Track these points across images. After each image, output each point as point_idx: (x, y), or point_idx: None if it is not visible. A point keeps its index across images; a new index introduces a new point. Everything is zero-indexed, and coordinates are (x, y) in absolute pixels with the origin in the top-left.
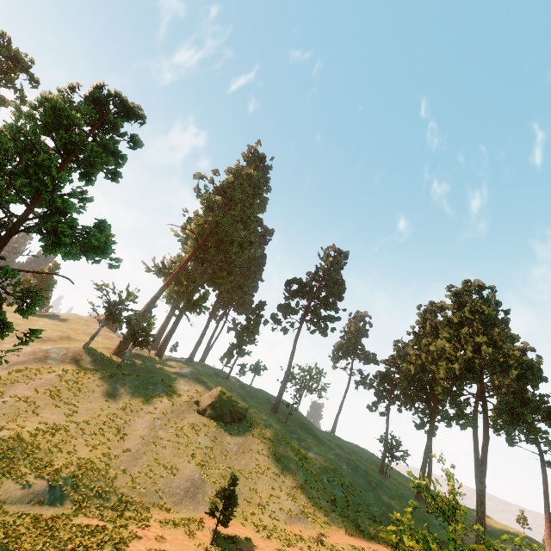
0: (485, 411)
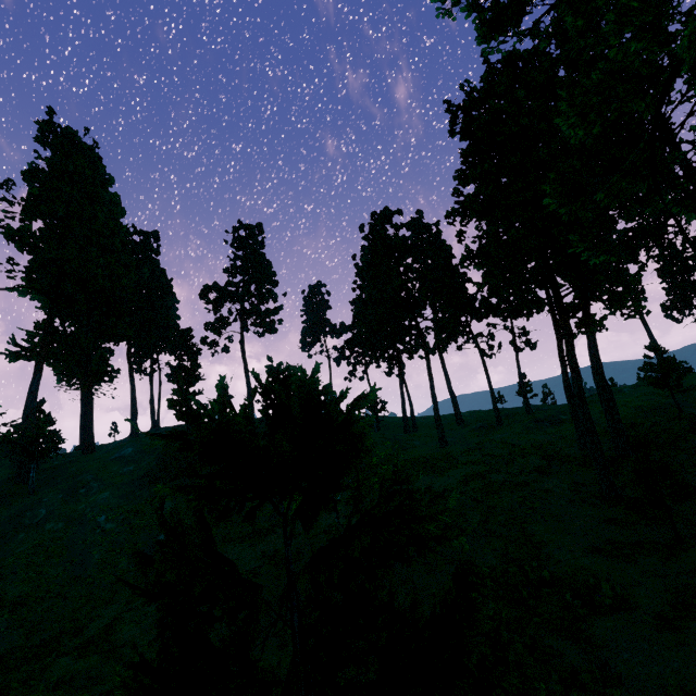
0: (421, 335)
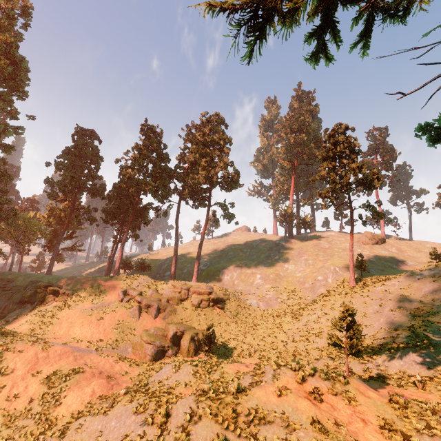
0: None
